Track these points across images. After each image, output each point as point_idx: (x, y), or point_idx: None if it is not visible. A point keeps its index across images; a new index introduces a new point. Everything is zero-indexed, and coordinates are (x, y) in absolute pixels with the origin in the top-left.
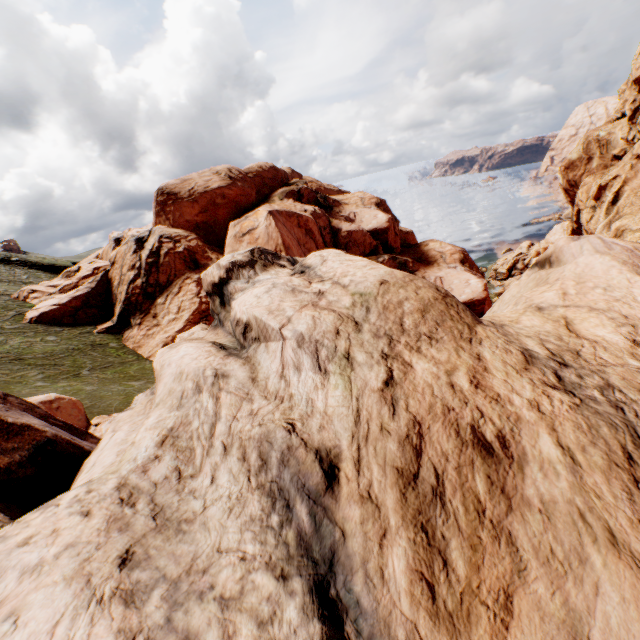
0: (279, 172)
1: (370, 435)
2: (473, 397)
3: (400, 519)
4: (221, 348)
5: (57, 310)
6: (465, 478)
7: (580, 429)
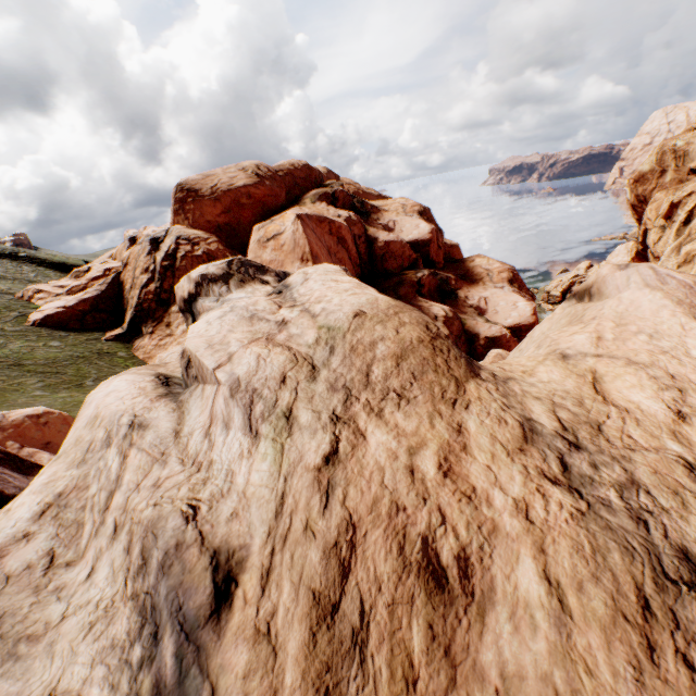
0: (313, 171)
1: (290, 535)
2: (437, 491)
3: (299, 676)
4: (163, 384)
5: (63, 313)
6: (398, 623)
7: (580, 552)
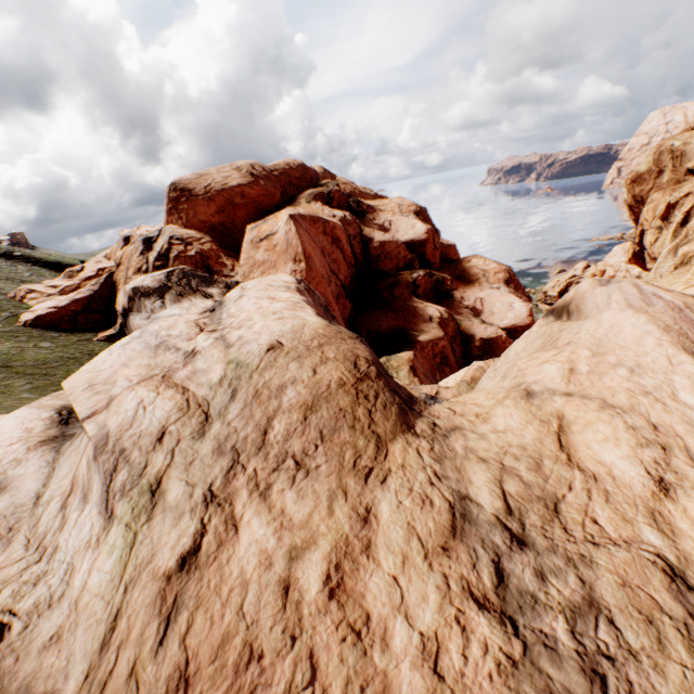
0: (308, 171)
1: (110, 683)
2: (315, 623)
3: None
4: (60, 422)
5: (55, 313)
6: None
7: None
